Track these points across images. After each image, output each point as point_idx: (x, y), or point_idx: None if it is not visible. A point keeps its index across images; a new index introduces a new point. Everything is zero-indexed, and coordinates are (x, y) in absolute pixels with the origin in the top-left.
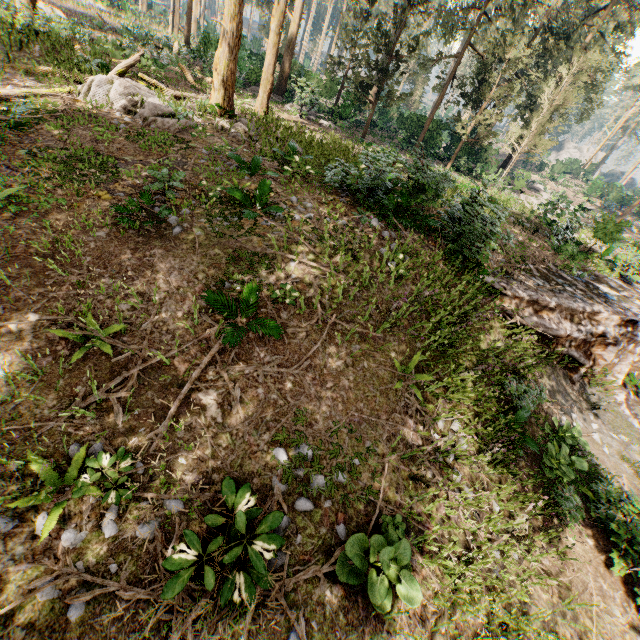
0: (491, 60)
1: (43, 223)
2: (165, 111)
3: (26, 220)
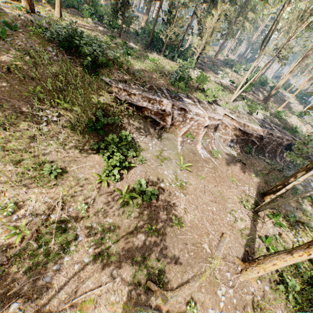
0: (171, 3)
1: None
2: None
3: None
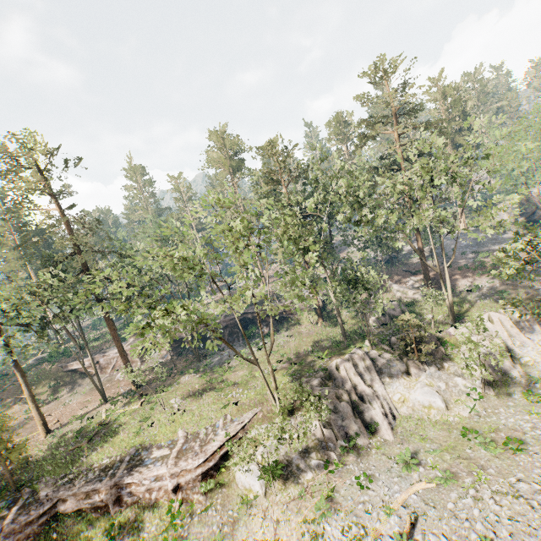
0: None
1: None
2: (40, 359)
3: None
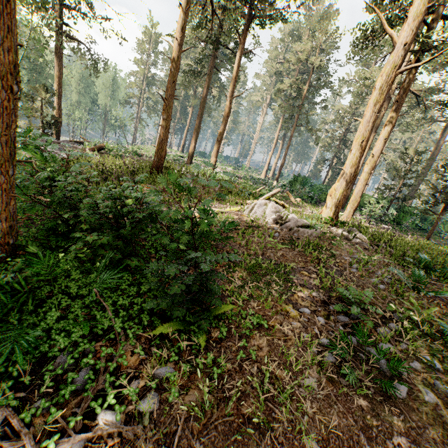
0: None
1: (246, 351)
2: (303, 223)
3: (230, 344)
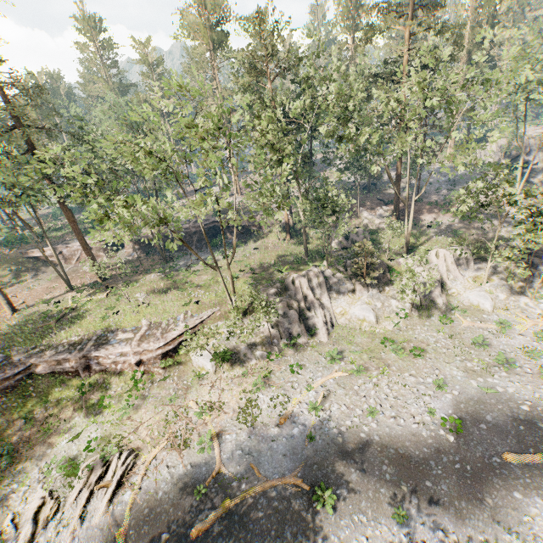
0: None
1: None
2: None
3: None
